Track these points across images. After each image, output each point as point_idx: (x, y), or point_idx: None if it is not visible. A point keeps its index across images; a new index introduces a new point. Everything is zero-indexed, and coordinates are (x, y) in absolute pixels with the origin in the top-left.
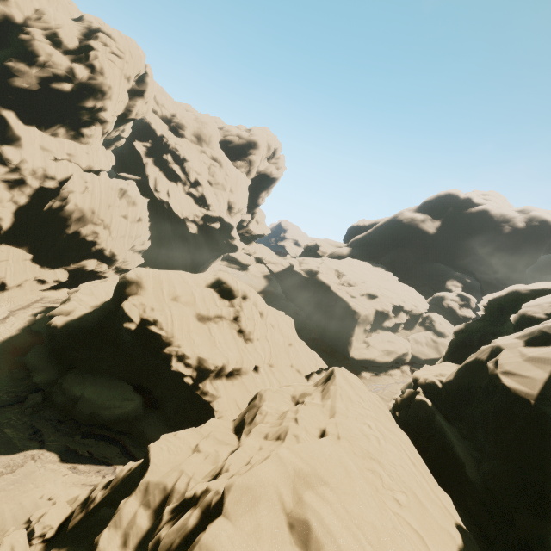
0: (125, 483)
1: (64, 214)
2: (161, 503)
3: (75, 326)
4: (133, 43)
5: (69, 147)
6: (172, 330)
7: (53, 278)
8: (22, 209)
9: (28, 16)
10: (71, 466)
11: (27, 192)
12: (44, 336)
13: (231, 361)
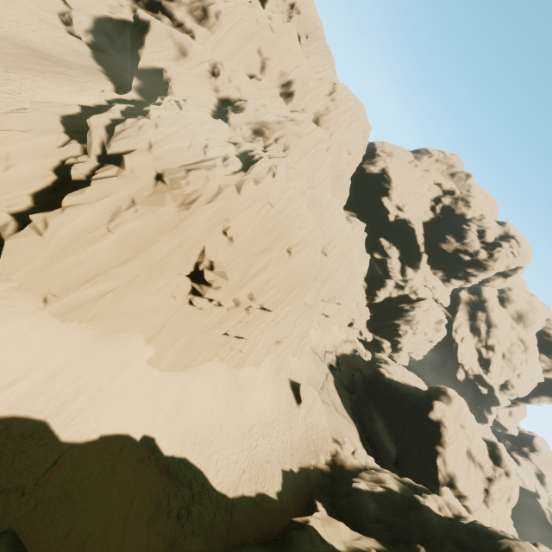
0: (414, 486)
1: (404, 314)
2: (457, 515)
3: (392, 383)
4: (529, 248)
5: (436, 283)
6: (452, 441)
7: (366, 336)
8: (389, 298)
9: (474, 217)
10: (362, 445)
11: (400, 293)
12: (361, 368)
13: (474, 500)
